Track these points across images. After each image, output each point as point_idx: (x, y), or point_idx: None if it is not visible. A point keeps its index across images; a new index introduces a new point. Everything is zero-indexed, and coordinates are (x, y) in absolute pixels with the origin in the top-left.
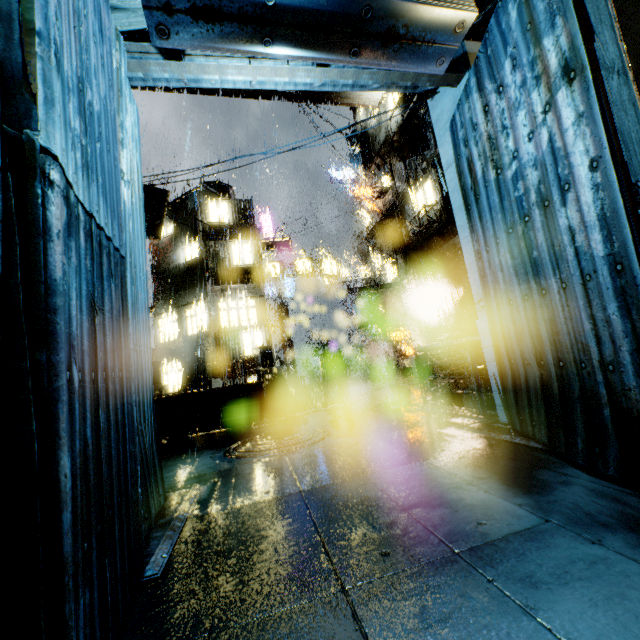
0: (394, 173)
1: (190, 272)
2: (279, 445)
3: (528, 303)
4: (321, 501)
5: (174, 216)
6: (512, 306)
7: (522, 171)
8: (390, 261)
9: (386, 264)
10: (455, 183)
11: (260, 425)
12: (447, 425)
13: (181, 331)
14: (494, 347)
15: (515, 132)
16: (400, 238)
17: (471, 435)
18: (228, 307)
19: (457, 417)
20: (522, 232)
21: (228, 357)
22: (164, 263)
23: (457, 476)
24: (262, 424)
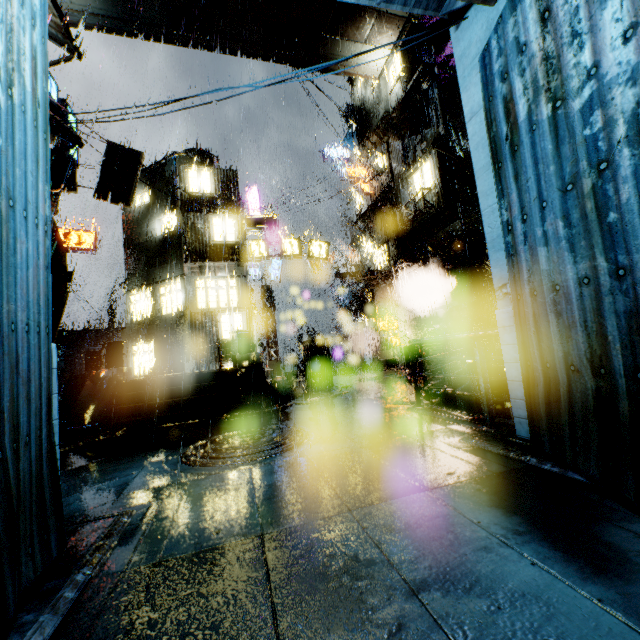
0: (391, 153)
1: (166, 246)
2: (246, 451)
3: (588, 288)
4: (288, 559)
5: (150, 183)
6: (558, 293)
7: (603, 94)
8: (381, 247)
9: (377, 250)
10: (480, 137)
11: (231, 419)
12: (448, 434)
13: (154, 310)
14: (520, 345)
15: (597, 36)
16: (393, 223)
17: (482, 452)
18: (206, 286)
19: (458, 423)
20: (592, 187)
21: (204, 340)
22: (138, 235)
23: (481, 525)
24: (233, 418)
